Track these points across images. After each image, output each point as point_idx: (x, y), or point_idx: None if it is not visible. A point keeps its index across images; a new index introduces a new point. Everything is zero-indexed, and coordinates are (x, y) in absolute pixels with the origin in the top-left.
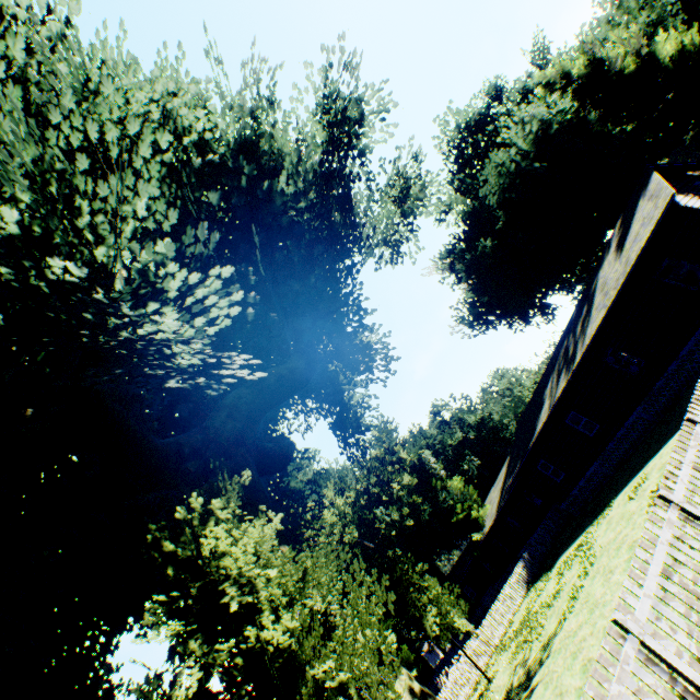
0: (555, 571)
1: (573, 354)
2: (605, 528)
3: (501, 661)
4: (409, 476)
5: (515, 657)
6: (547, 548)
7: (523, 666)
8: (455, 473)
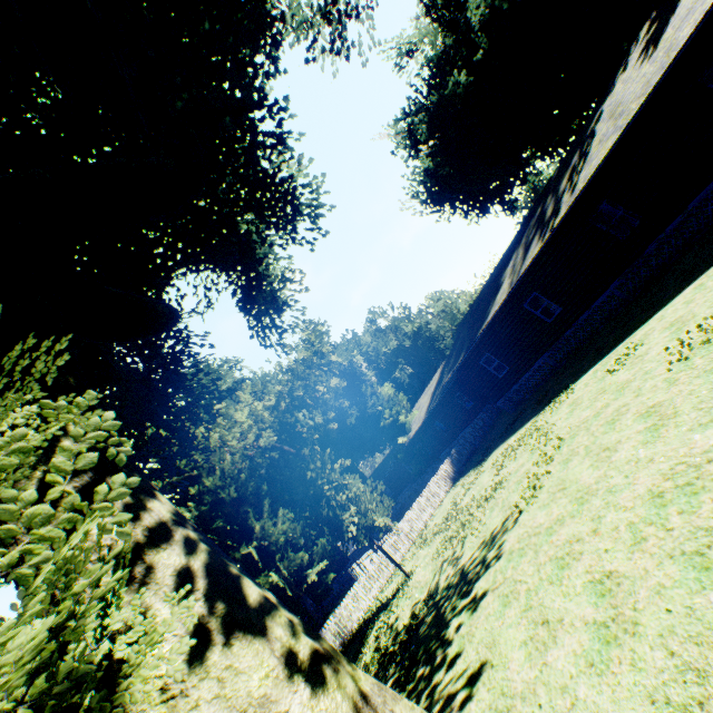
0: (489, 465)
1: (555, 213)
2: (570, 410)
3: (422, 556)
4: (338, 379)
5: (443, 554)
6: (475, 446)
7: (453, 564)
8: (386, 381)
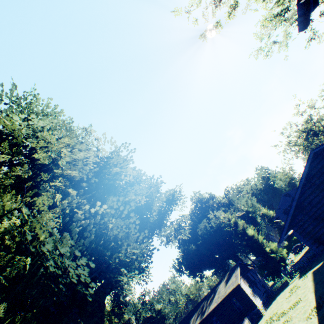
0: None
1: (204, 311)
2: None
3: None
4: None
5: None
6: None
7: None
8: None
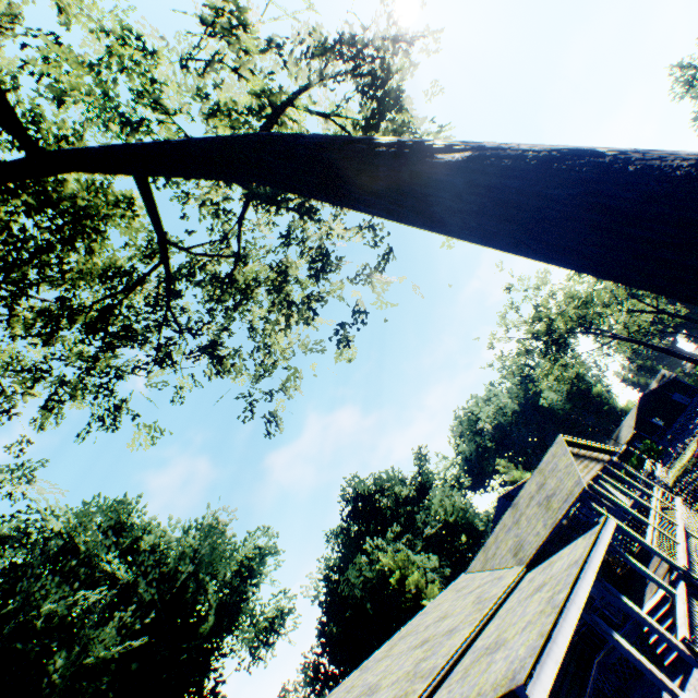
0: None
1: None
2: None
3: None
4: None
5: None
6: None
7: None
8: None
